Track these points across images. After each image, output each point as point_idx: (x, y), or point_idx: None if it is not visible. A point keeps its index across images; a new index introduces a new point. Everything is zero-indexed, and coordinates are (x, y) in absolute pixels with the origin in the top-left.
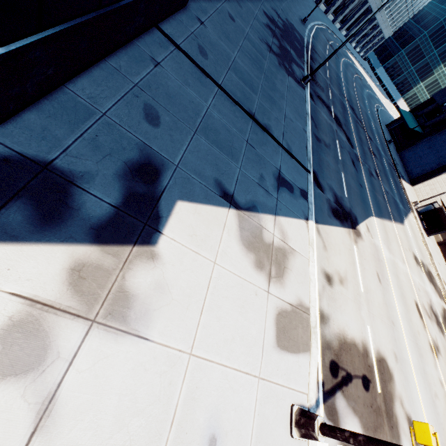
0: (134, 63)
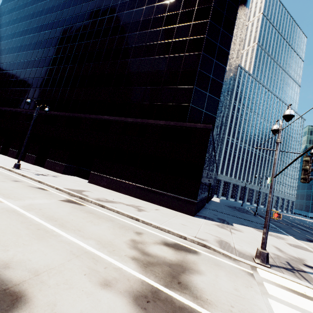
0: (205, 210)
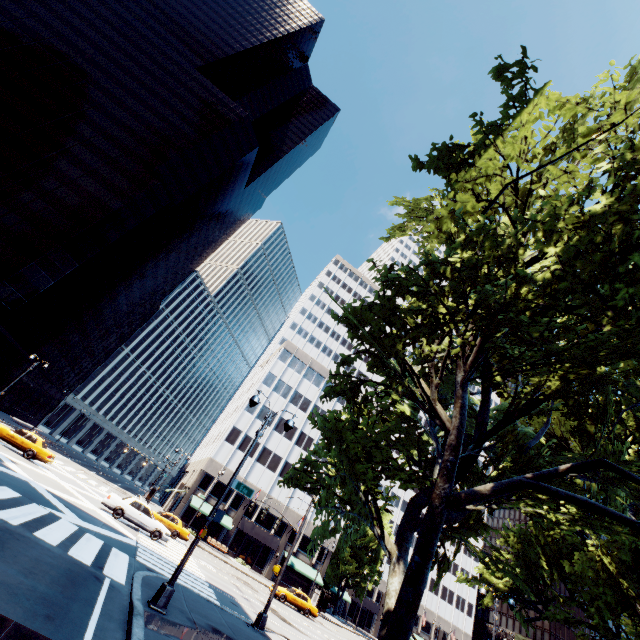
0: None
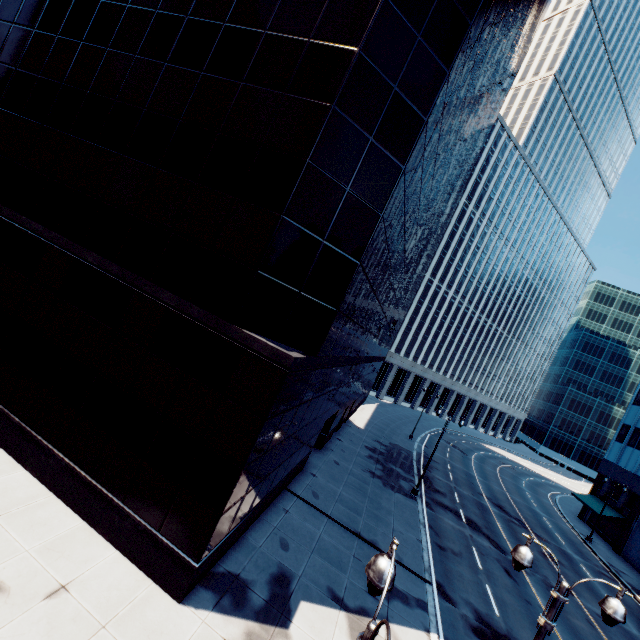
0: (274, 514)
